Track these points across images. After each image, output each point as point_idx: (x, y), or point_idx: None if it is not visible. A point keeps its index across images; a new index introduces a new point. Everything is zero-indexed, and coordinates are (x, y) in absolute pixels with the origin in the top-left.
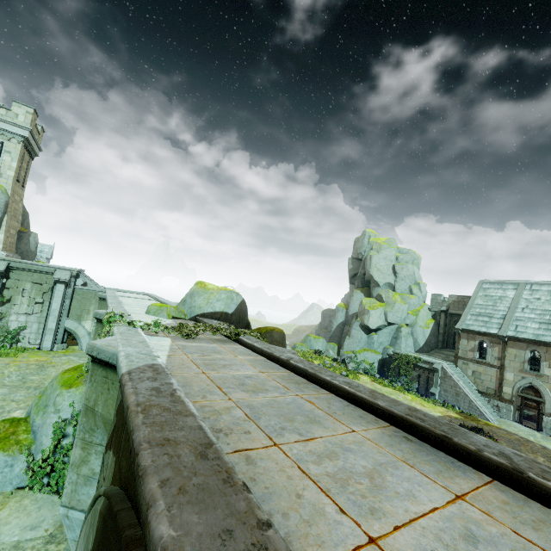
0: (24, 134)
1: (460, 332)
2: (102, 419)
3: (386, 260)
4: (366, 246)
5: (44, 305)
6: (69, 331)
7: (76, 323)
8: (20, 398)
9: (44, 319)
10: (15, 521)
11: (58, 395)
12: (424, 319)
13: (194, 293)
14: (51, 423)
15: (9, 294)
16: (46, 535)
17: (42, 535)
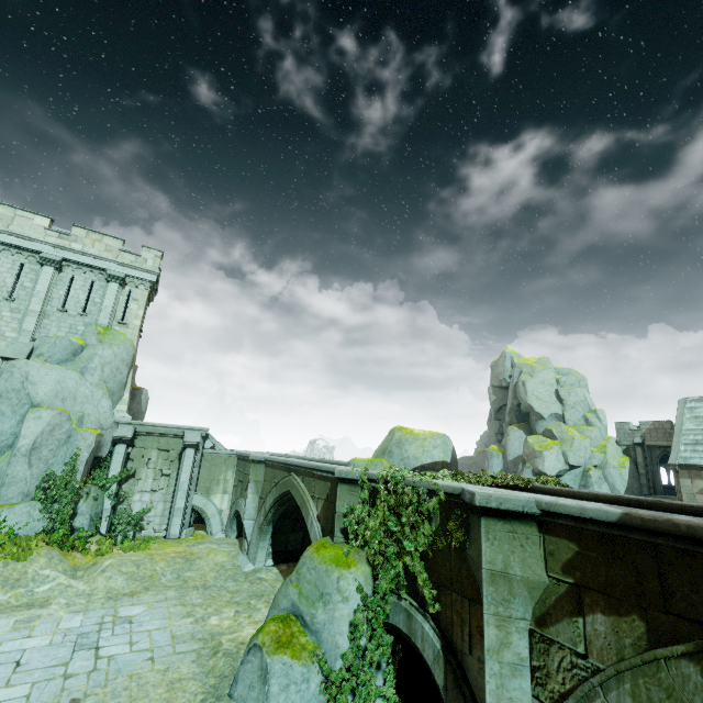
0: (152, 279)
1: (677, 469)
2: (523, 584)
3: (544, 385)
4: (509, 370)
5: (170, 477)
6: (196, 509)
7: (204, 498)
8: (198, 601)
9: (170, 496)
10: None
11: (339, 578)
12: (616, 457)
13: (401, 441)
14: (342, 616)
15: (134, 467)
16: None
17: None
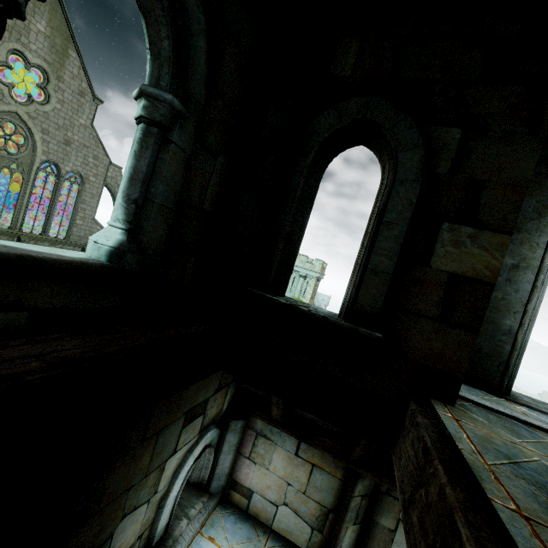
0: (317, 276)
1: None
2: None
3: None
4: None
5: None
6: None
7: None
8: None
9: None
10: None
11: None
12: None
13: None
14: None
15: None
16: None
17: None
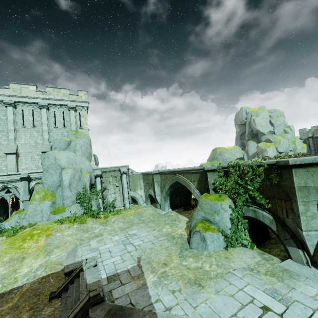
0: (87, 105)
1: None
2: (314, 189)
3: (264, 119)
4: (245, 116)
5: (119, 187)
6: (132, 197)
7: (134, 192)
8: (154, 225)
9: (121, 194)
10: (243, 257)
11: (221, 204)
12: (300, 145)
13: (221, 152)
14: (226, 216)
15: (105, 185)
16: (261, 259)
17: (260, 259)
